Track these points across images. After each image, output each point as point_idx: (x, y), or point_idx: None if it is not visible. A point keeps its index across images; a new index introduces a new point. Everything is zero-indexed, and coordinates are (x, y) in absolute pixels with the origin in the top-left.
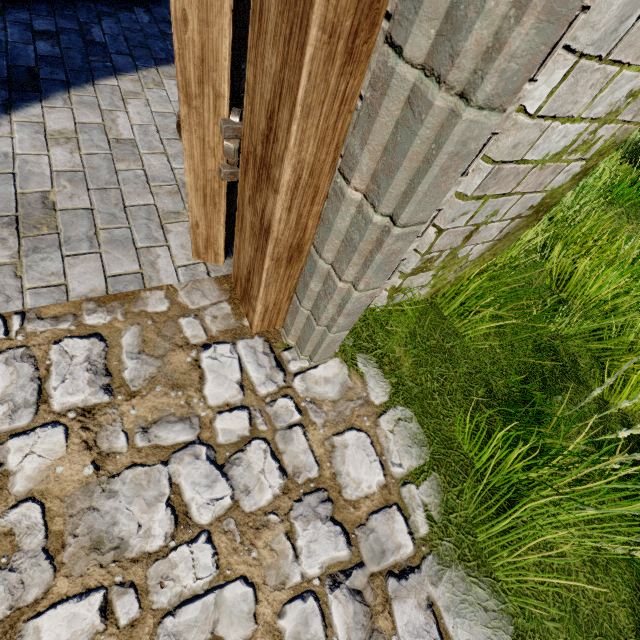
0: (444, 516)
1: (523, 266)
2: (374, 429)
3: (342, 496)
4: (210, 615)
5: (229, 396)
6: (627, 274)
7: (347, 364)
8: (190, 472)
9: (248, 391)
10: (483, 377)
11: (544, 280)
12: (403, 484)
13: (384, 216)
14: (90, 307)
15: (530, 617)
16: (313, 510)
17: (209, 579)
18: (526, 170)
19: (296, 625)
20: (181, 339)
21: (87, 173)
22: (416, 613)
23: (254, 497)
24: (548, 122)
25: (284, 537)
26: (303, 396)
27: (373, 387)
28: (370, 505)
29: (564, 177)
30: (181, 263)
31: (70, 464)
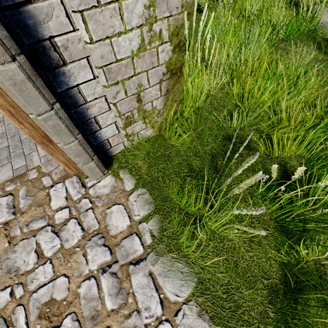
0: (160, 233)
1: (219, 98)
2: (126, 202)
3: (109, 234)
4: (50, 290)
5: (61, 204)
6: (274, 80)
7: (114, 176)
8: (44, 237)
9: (69, 200)
10: (188, 163)
11: (232, 101)
12: (139, 223)
13: (32, 114)
14: (8, 184)
15: (208, 273)
16: (95, 243)
17: (50, 277)
18: (129, 62)
19: (85, 290)
20: (42, 186)
21: (7, 132)
22: (143, 278)
23: (70, 242)
24: (107, 40)
25: (82, 256)
26: (93, 196)
27: (127, 183)
28: (122, 235)
29: (166, 54)
30: (42, 155)
31: (0, 244)
